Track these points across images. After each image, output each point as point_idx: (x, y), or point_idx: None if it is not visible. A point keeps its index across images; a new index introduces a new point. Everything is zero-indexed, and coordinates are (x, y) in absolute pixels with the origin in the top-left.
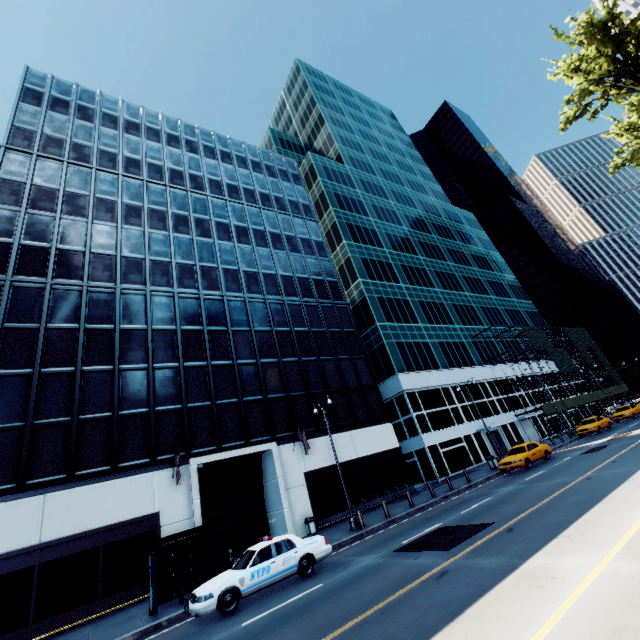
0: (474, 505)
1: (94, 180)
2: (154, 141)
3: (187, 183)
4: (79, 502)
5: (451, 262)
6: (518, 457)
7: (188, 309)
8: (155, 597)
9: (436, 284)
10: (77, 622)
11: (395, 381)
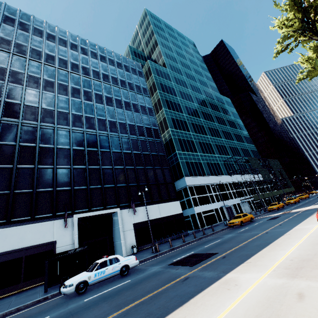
0: (212, 243)
1: (27, 65)
2: (63, 46)
3: (80, 71)
4: (12, 234)
5: (217, 123)
6: (237, 220)
7: (77, 138)
8: (46, 284)
9: (208, 133)
10: (9, 294)
11: (183, 180)
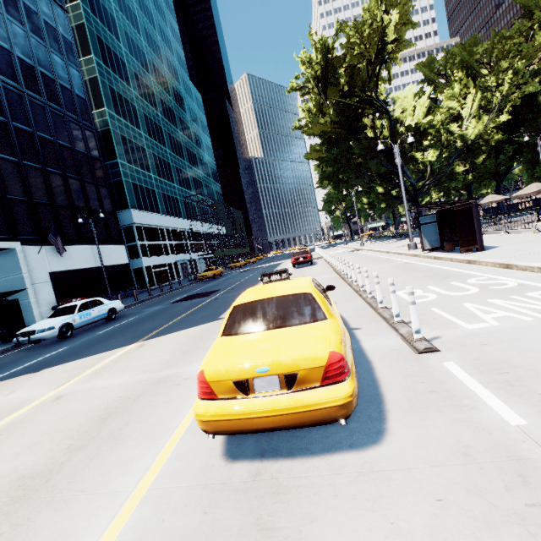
0: (199, 289)
1: None
2: None
3: None
4: None
5: (181, 131)
6: (211, 273)
7: None
8: None
9: (168, 145)
10: None
11: (128, 214)
